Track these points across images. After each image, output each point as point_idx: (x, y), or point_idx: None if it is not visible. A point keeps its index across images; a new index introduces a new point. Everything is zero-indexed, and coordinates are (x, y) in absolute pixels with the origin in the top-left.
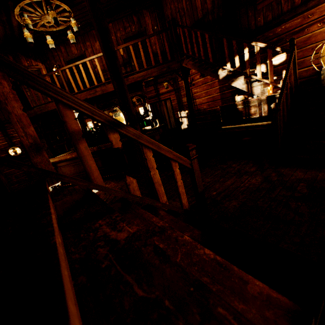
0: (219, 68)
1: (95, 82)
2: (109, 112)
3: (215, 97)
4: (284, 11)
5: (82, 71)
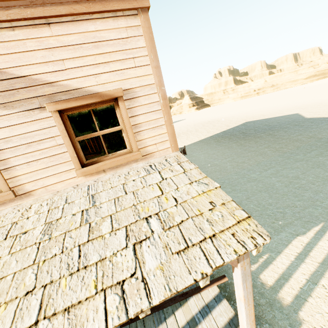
0: None
1: None
2: None
3: None
4: None
5: None
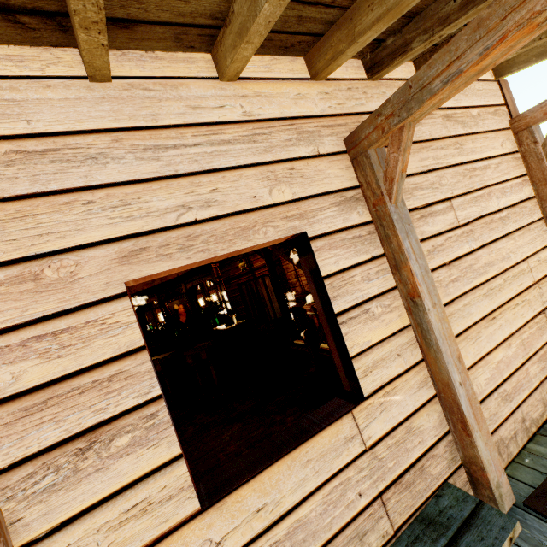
0: (289, 250)
1: None
2: (174, 304)
3: None
4: None
5: None
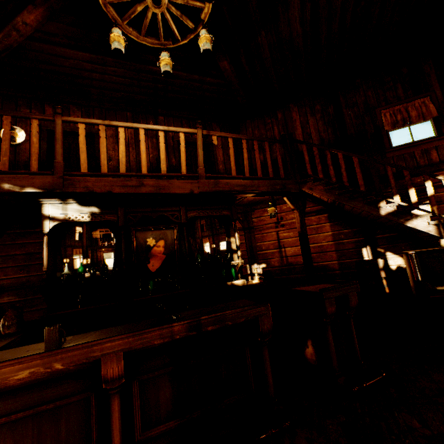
0: (381, 199)
1: (144, 167)
2: (149, 236)
3: (324, 247)
4: (420, 165)
5: (121, 140)
